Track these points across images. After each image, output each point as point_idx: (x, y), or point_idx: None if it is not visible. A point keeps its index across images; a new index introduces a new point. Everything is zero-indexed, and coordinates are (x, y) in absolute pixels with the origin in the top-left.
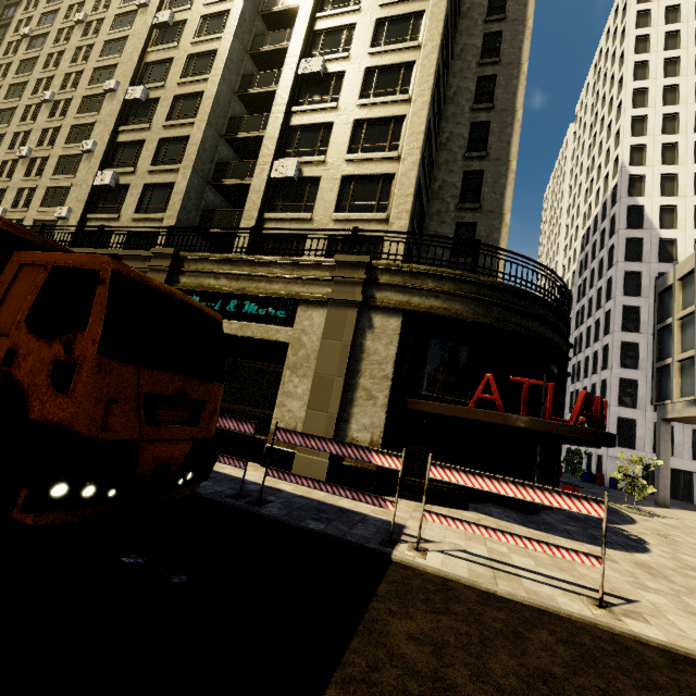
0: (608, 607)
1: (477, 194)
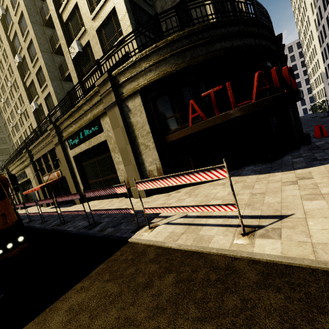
0: (252, 232)
1: None
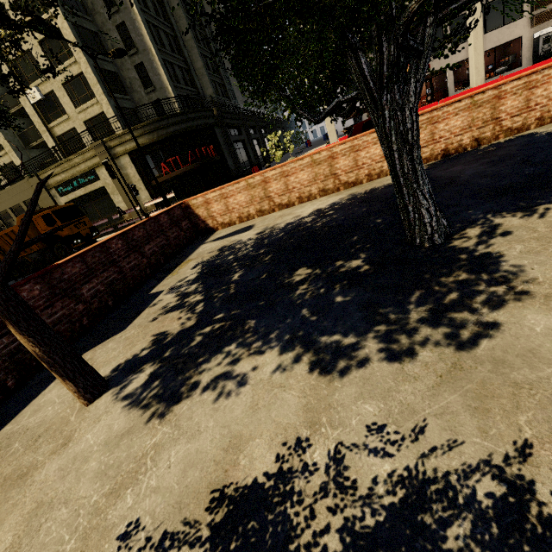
0: None
1: (132, 39)
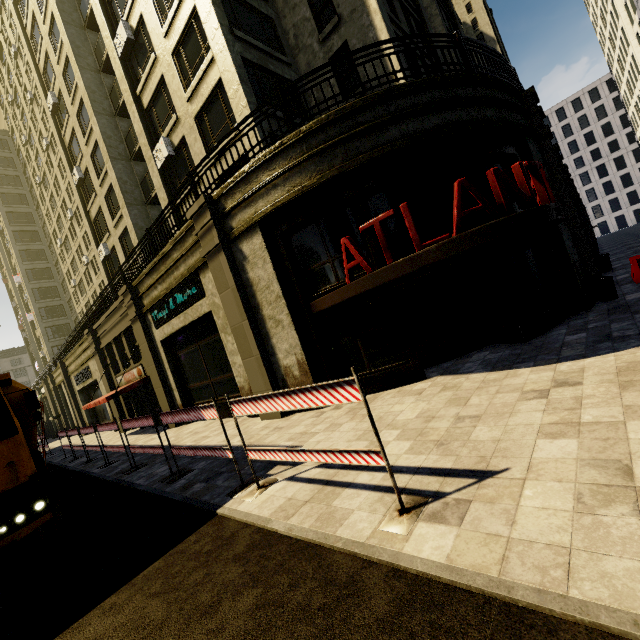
0: (419, 507)
1: (332, 4)
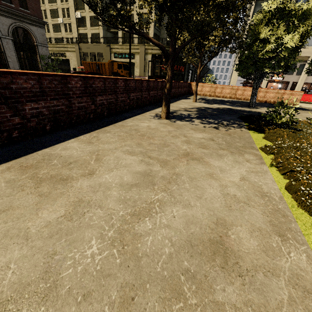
0: None
1: None
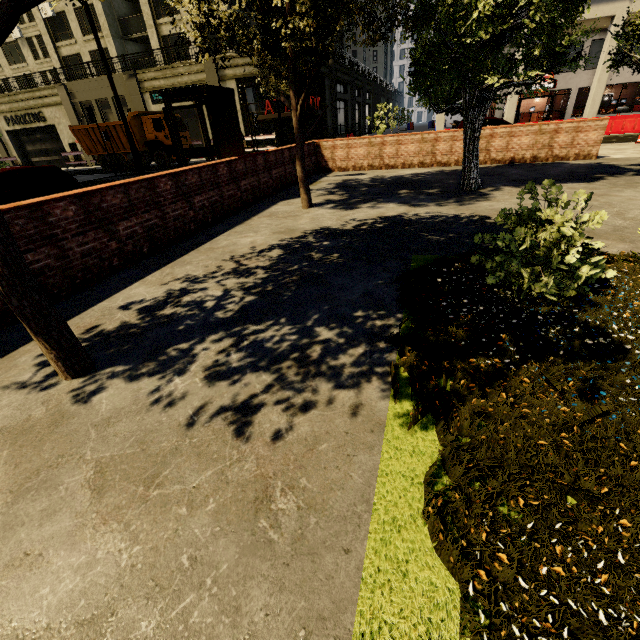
0: None
1: None
